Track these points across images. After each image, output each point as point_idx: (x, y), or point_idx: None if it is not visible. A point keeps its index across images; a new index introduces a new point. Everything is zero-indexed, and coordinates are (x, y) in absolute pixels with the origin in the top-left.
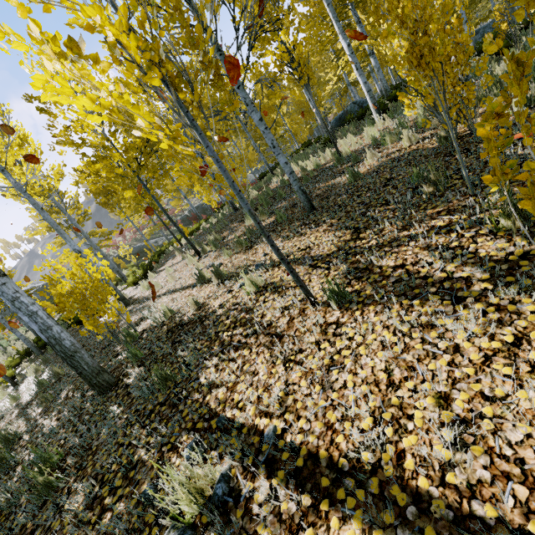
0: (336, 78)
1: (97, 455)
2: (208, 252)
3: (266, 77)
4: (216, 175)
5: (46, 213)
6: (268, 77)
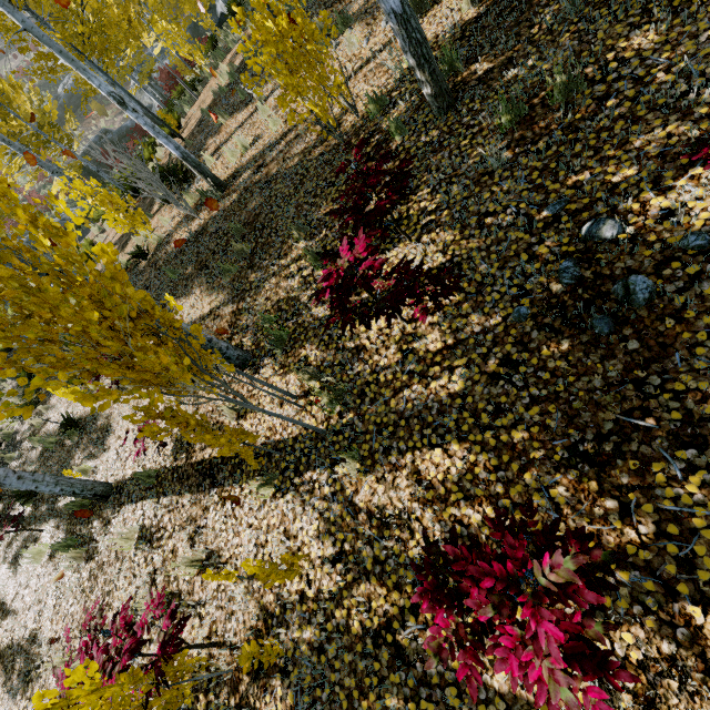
0: None
1: (594, 44)
2: (331, 42)
3: None
4: None
5: (22, 14)
6: None
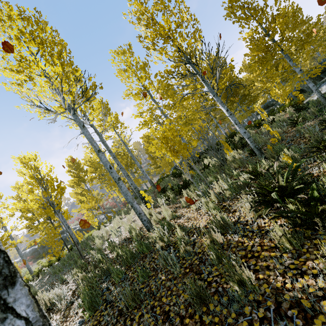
0: (191, 132)
1: None
2: None
3: (147, 137)
4: (44, 241)
5: None
6: (149, 136)
